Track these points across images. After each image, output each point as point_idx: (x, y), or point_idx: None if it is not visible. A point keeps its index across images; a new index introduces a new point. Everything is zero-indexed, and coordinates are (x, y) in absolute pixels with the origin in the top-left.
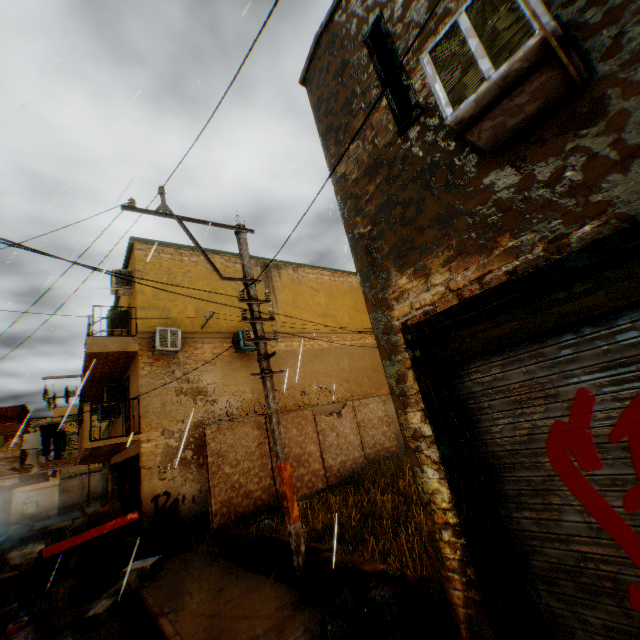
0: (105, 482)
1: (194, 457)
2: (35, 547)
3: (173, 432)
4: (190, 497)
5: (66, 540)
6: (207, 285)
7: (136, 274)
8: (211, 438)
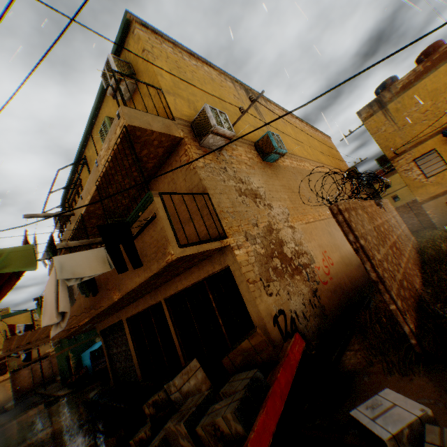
0: (63, 362)
1: (282, 266)
2: (23, 443)
3: (254, 237)
4: (300, 314)
5: (263, 411)
6: (214, 91)
7: (146, 54)
8: (347, 216)
